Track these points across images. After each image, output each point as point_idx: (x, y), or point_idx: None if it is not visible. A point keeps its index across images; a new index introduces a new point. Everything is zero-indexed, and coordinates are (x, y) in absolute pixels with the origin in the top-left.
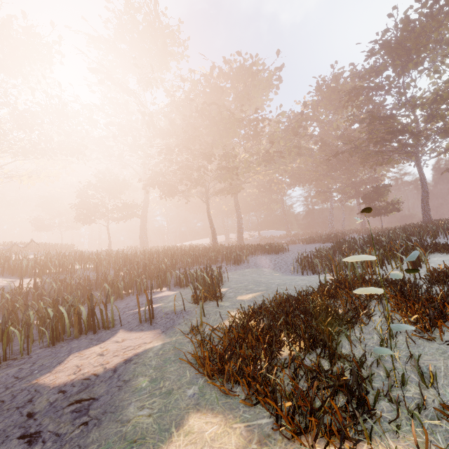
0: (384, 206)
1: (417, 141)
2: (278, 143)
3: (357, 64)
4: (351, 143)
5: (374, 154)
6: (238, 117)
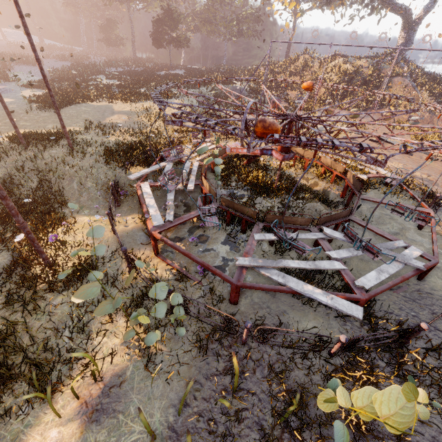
0: (115, 40)
1: None
2: None
3: None
4: None
5: None
6: None
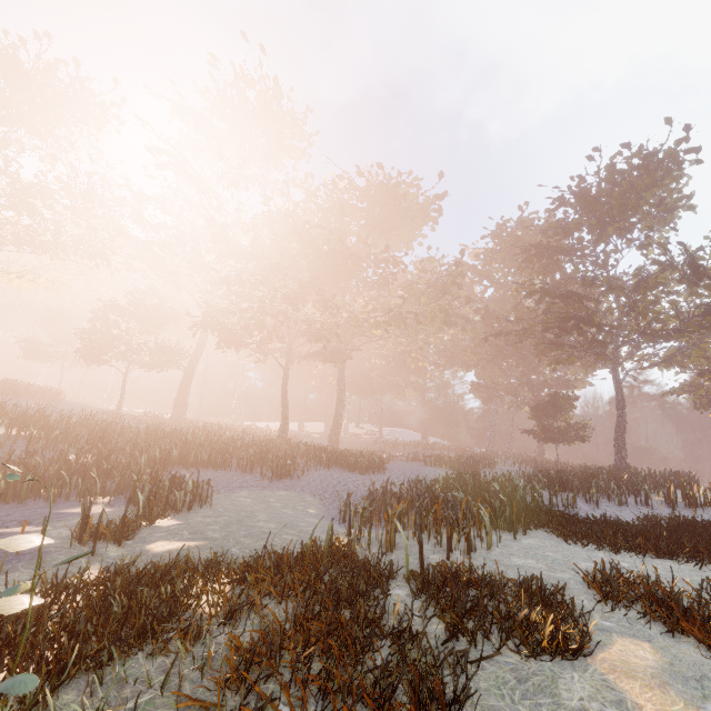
0: (563, 429)
1: (609, 339)
2: (419, 300)
3: (556, 212)
4: (520, 322)
5: (545, 346)
6: (360, 252)
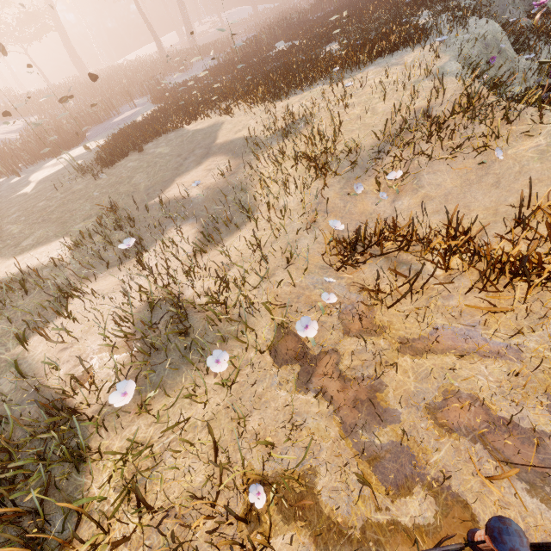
0: None
1: None
2: None
3: None
4: None
5: None
6: None
